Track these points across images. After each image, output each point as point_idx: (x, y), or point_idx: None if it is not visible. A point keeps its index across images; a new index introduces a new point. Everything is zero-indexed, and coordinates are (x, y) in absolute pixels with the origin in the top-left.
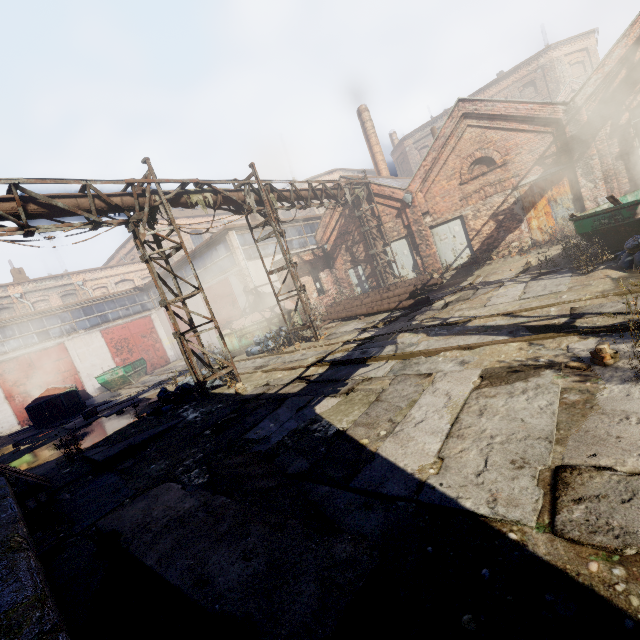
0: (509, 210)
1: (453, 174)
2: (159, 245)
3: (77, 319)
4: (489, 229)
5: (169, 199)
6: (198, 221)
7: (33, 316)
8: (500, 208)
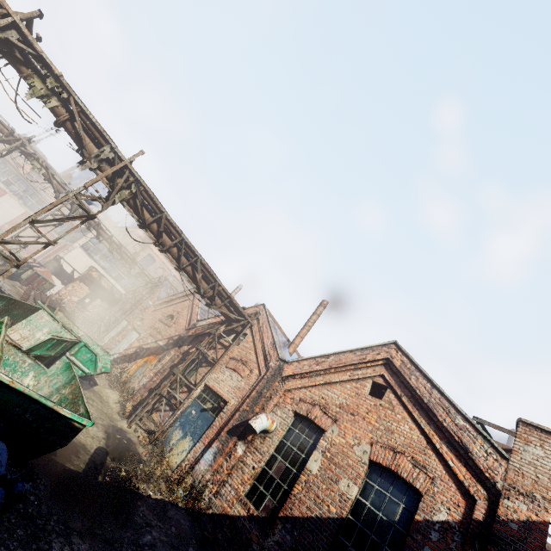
0: (143, 350)
1: (165, 313)
2: (1, 156)
3: (30, 197)
4: (131, 351)
5: (23, 150)
6: (161, 257)
7: (21, 175)
8: (144, 345)
